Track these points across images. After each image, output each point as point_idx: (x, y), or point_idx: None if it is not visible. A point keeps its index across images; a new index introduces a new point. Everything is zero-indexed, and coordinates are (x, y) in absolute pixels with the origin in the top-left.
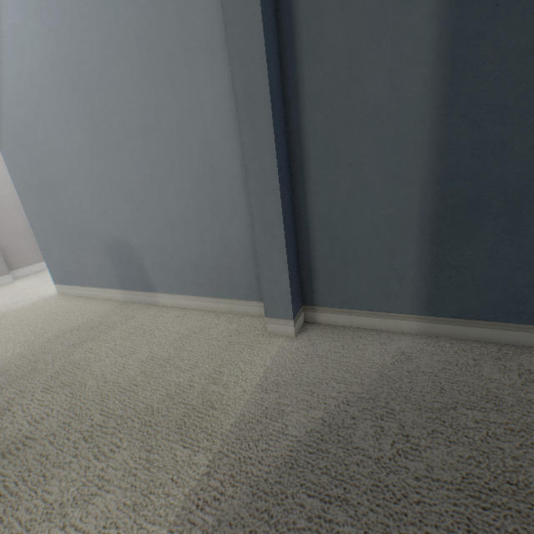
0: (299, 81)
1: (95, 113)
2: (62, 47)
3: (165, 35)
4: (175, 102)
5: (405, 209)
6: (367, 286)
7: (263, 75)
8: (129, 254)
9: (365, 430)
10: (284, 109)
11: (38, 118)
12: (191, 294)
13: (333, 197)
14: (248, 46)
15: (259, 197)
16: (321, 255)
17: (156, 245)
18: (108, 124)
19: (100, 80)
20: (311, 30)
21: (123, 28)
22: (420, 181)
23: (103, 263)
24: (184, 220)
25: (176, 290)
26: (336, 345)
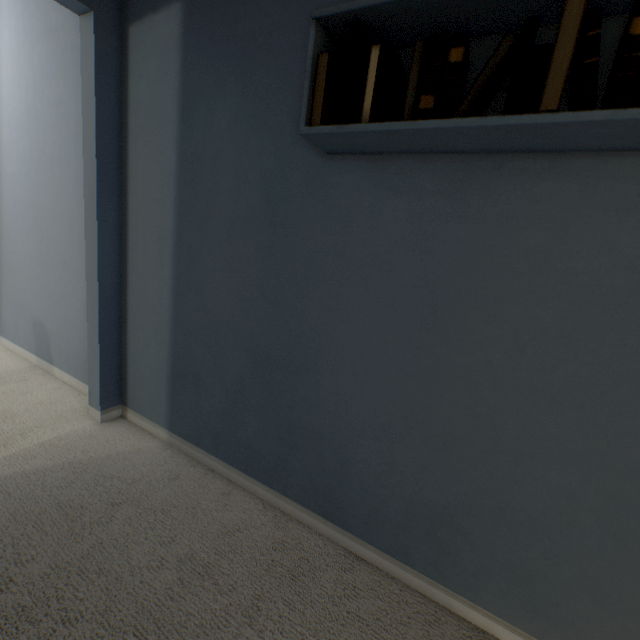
0: (128, 277)
1: (43, 241)
2: (35, 198)
3: (80, 222)
4: (80, 257)
5: (163, 364)
6: (148, 403)
7: (97, 275)
8: (45, 333)
9: (60, 474)
10: (120, 288)
11: (15, 226)
12: (72, 374)
13: (137, 344)
14: (93, 259)
15: (92, 332)
16: (131, 375)
17: (59, 334)
18: (48, 250)
19: (49, 225)
20: (133, 257)
21: (64, 208)
22: (167, 351)
23: (30, 332)
24: (75, 325)
25: (65, 369)
26: (115, 434)
